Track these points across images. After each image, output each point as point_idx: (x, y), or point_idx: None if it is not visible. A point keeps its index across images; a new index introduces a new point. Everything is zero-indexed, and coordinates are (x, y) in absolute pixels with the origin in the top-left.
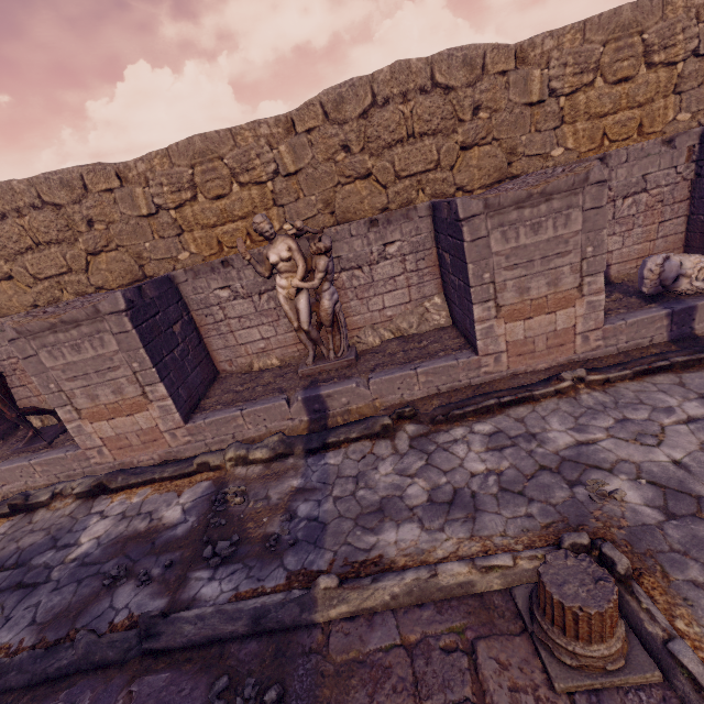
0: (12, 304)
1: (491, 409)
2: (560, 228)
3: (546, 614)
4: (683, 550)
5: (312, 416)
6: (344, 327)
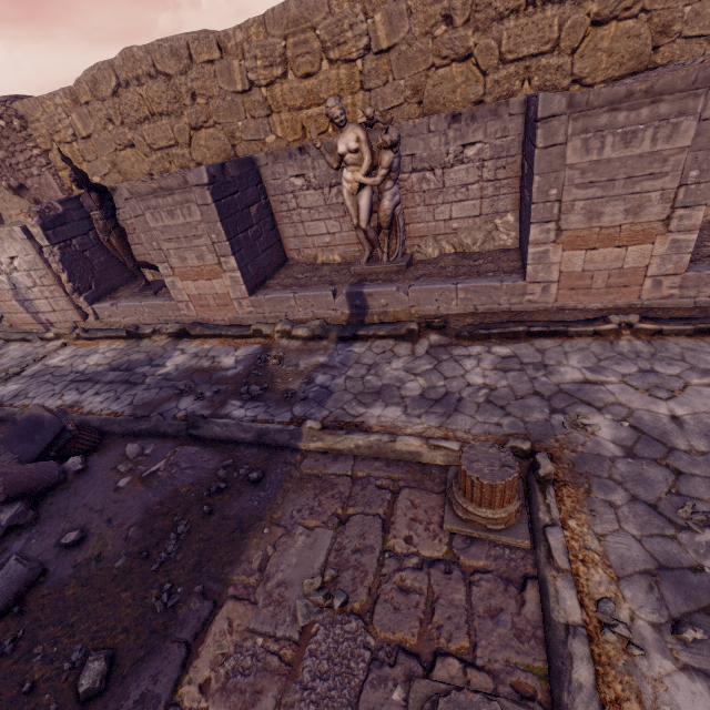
0: (134, 170)
1: (517, 336)
2: (661, 141)
3: (458, 481)
4: (621, 481)
5: (353, 311)
6: (402, 232)
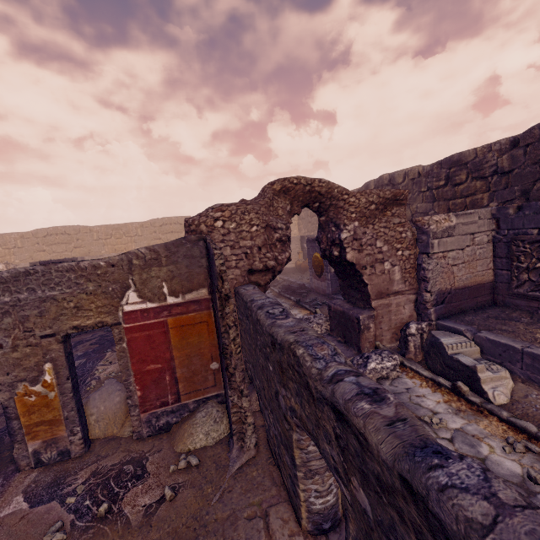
0: None
1: None
2: None
3: None
4: None
5: None
6: None
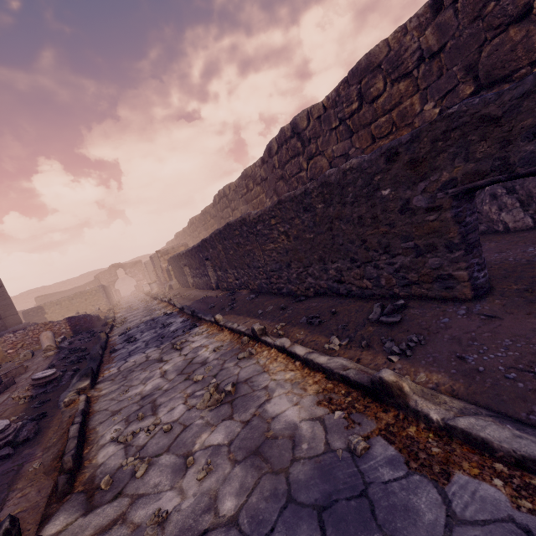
0: None
1: None
2: None
3: None
4: None
5: None
6: None
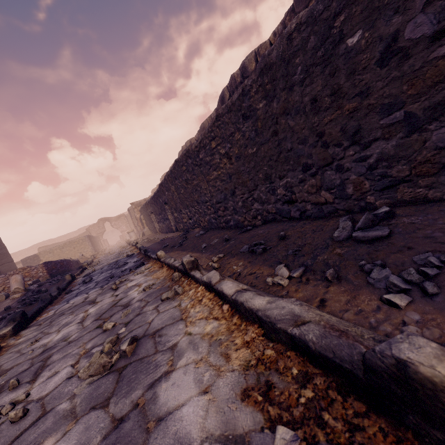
0: None
1: None
2: None
3: None
4: None
5: None
6: None
